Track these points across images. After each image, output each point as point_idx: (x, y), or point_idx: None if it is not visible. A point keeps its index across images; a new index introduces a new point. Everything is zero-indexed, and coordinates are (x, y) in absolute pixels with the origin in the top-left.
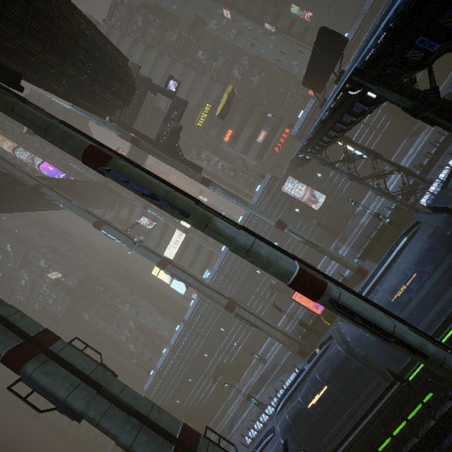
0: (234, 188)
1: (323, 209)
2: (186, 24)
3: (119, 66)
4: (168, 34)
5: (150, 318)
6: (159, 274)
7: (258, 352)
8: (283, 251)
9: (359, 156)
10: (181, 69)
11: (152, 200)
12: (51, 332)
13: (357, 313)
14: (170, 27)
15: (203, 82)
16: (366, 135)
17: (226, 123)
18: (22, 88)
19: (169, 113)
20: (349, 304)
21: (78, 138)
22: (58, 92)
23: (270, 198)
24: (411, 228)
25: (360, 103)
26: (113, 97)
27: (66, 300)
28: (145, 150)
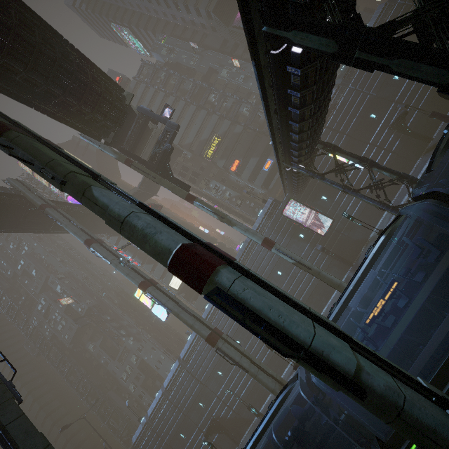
0: (241, 216)
1: (330, 234)
2: (201, 75)
3: (110, 91)
4: (185, 84)
5: (152, 355)
6: (141, 296)
7: (261, 407)
8: (182, 231)
9: (351, 165)
10: (194, 110)
11: (36, 170)
12: None
13: (251, 311)
14: (187, 78)
15: (213, 119)
16: (374, 155)
17: (233, 154)
18: None
19: (162, 136)
20: (243, 297)
21: None
22: (49, 113)
23: (272, 223)
24: (390, 224)
25: (290, 66)
26: (102, 118)
27: (73, 328)
28: (137, 170)
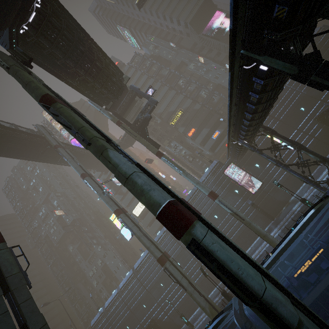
0: (191, 169)
1: (259, 193)
2: (175, 65)
3: (114, 74)
4: (163, 71)
5: (113, 261)
6: (114, 220)
7: (189, 317)
8: (166, 189)
9: (284, 146)
10: (167, 90)
11: (71, 132)
12: (1, 235)
13: (218, 261)
14: (165, 67)
15: (180, 97)
16: (300, 138)
17: (191, 124)
18: (32, 67)
19: (145, 108)
20: (212, 249)
21: (43, 89)
22: (73, 86)
23: (215, 178)
24: (319, 201)
25: (256, 77)
26: (107, 92)
27: (61, 232)
28: (124, 129)
